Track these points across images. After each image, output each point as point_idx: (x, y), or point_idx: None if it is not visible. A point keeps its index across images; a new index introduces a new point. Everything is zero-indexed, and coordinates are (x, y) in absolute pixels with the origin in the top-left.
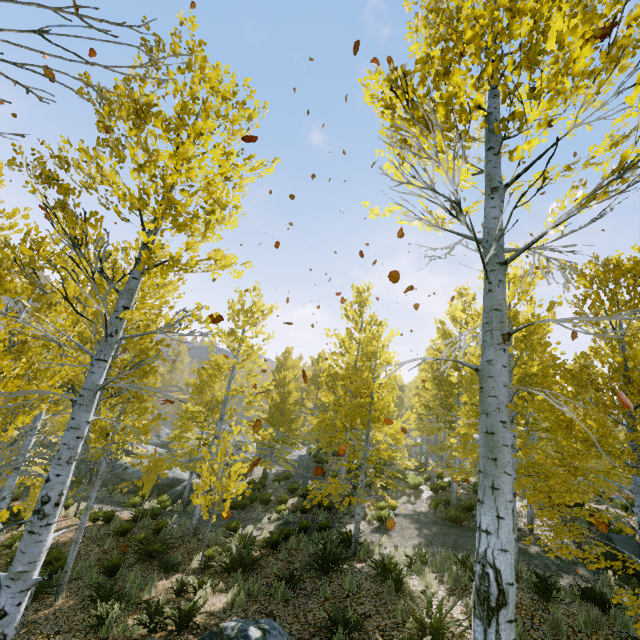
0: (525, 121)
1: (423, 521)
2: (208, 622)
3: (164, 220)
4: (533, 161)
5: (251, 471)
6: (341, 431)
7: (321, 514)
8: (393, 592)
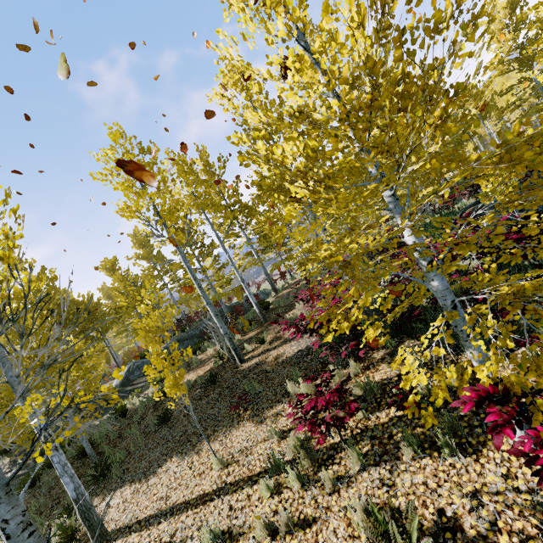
0: None
1: None
2: None
3: None
4: None
5: None
6: None
7: None
8: None
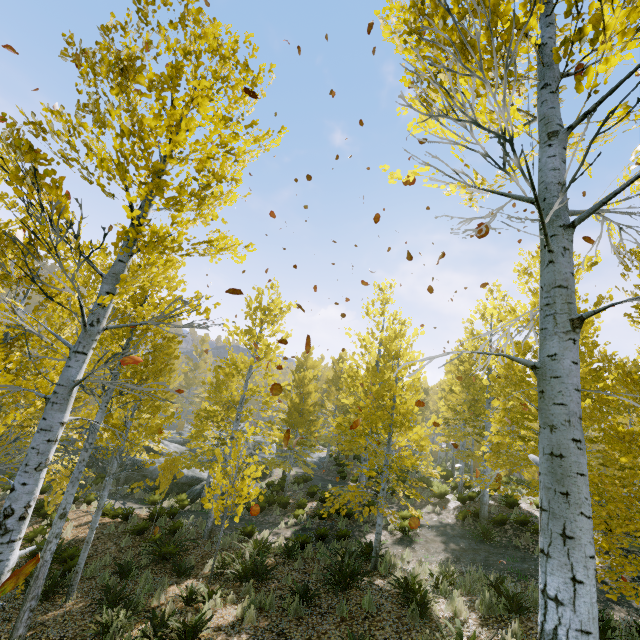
0: (603, 29)
1: (450, 534)
2: (215, 638)
3: (153, 194)
4: (609, 91)
5: (270, 472)
6: (361, 435)
7: (340, 521)
8: (417, 617)
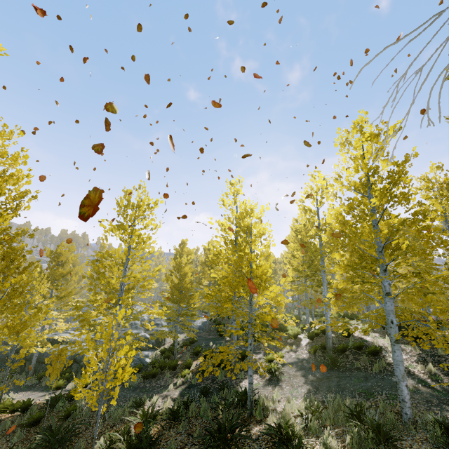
0: None
1: (306, 367)
2: None
3: None
4: None
5: (164, 341)
6: (226, 301)
7: (219, 374)
8: None
